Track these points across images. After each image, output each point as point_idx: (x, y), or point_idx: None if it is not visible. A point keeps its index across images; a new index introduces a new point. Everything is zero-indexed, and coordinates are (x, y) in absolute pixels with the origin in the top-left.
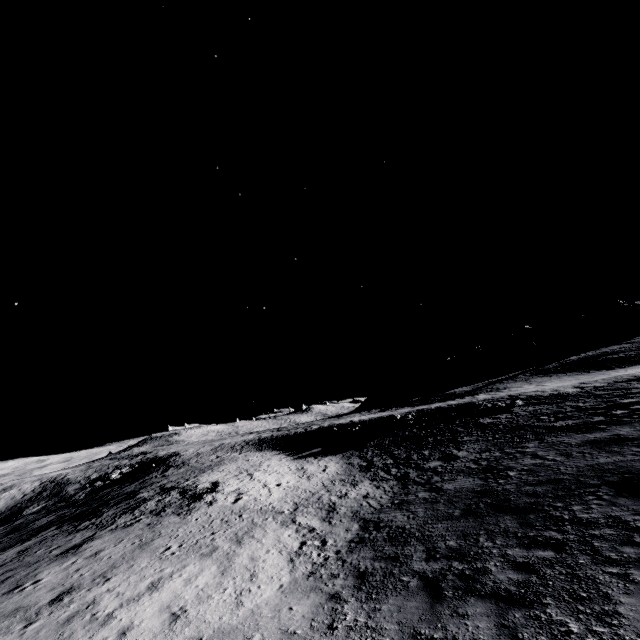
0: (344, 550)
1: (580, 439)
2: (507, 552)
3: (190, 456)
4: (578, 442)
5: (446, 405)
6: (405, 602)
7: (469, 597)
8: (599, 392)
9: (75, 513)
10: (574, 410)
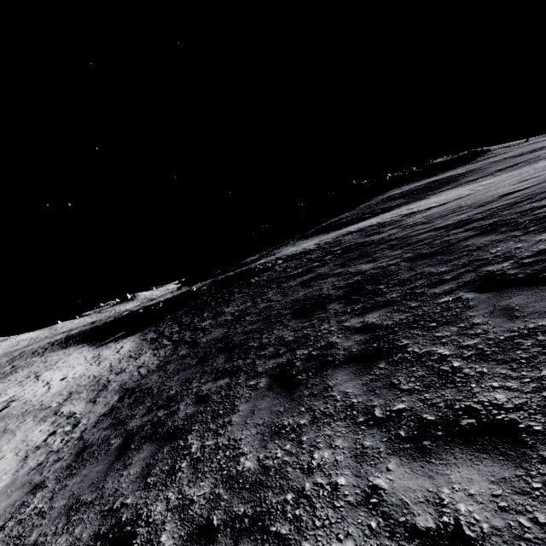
0: (90, 427)
1: (299, 281)
2: (202, 388)
3: None
4: (296, 284)
5: (233, 273)
6: (94, 469)
7: (145, 444)
8: (326, 246)
9: None
10: (307, 261)
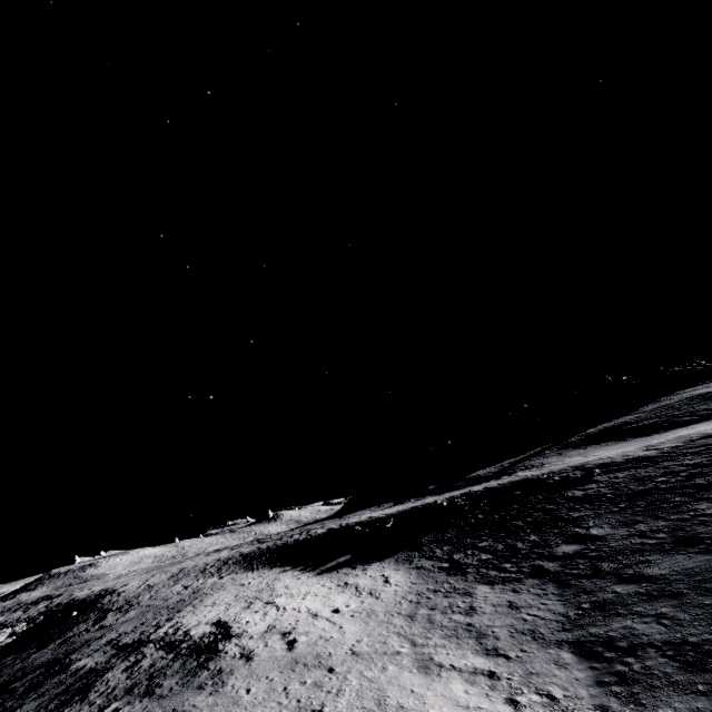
0: (614, 703)
1: None
2: None
3: (137, 591)
4: None
5: (497, 485)
6: None
7: None
8: (688, 450)
9: None
10: (692, 467)
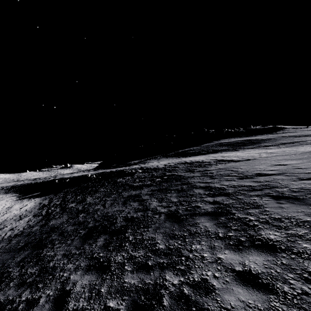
0: None
1: (129, 194)
2: None
3: None
4: (126, 196)
5: (115, 170)
6: None
7: None
8: (168, 168)
9: None
10: (150, 177)
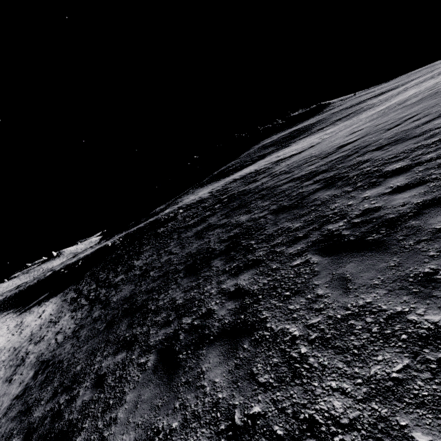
0: (2, 414)
1: (194, 232)
2: (102, 365)
3: None
4: (192, 235)
5: (143, 225)
6: None
7: None
8: (217, 193)
9: None
10: (202, 210)
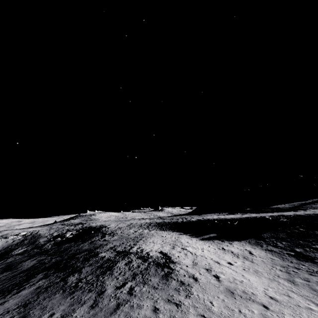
0: None
1: None
2: None
3: (115, 228)
4: None
5: (304, 214)
6: None
7: None
8: None
9: (52, 261)
10: None
